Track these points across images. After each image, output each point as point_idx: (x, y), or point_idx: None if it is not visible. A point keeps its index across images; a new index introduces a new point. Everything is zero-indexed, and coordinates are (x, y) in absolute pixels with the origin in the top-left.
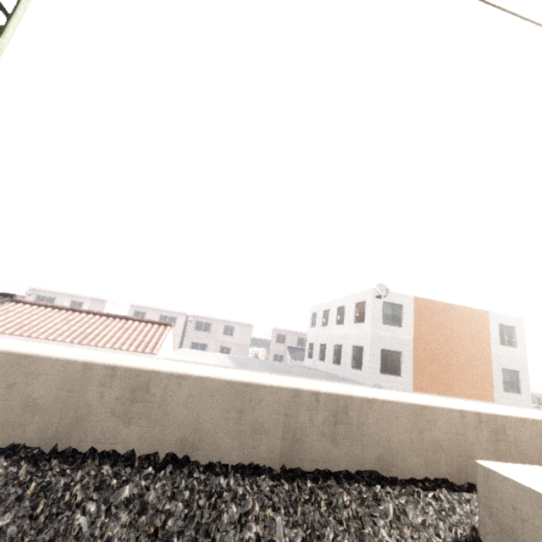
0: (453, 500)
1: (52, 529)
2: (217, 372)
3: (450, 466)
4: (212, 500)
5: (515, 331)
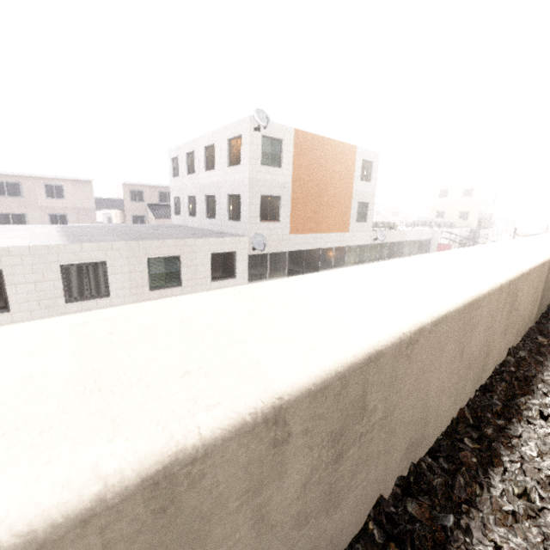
0: None
1: None
2: None
3: (474, 379)
4: None
5: (372, 166)
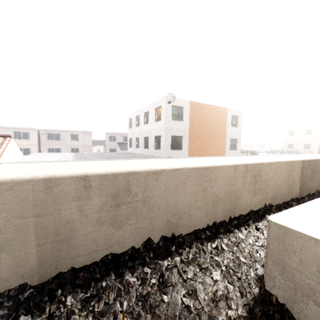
0: (233, 247)
1: None
2: None
3: (224, 210)
4: None
5: (238, 118)
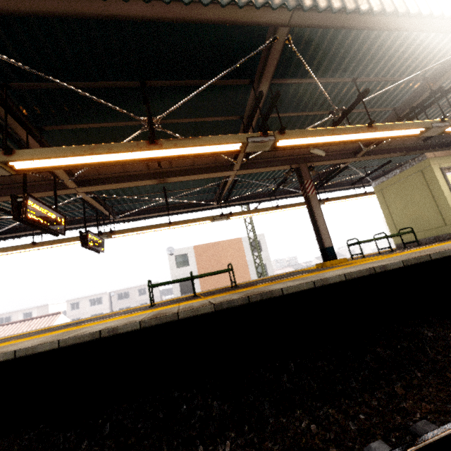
0: None
1: None
2: None
3: None
4: None
5: (260, 242)
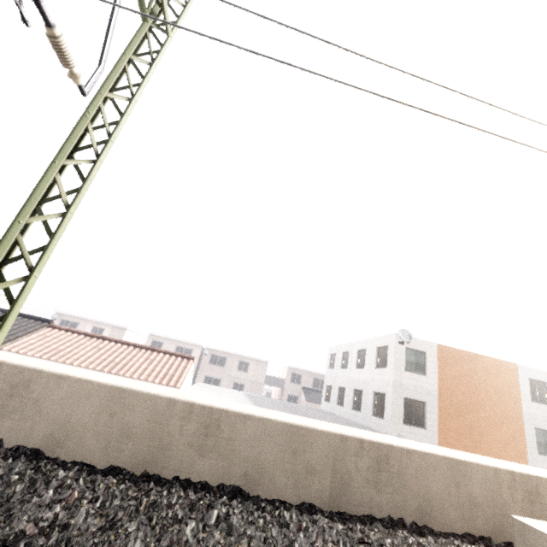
0: None
1: (168, 538)
2: (271, 414)
3: (487, 523)
4: (282, 529)
5: (546, 387)
